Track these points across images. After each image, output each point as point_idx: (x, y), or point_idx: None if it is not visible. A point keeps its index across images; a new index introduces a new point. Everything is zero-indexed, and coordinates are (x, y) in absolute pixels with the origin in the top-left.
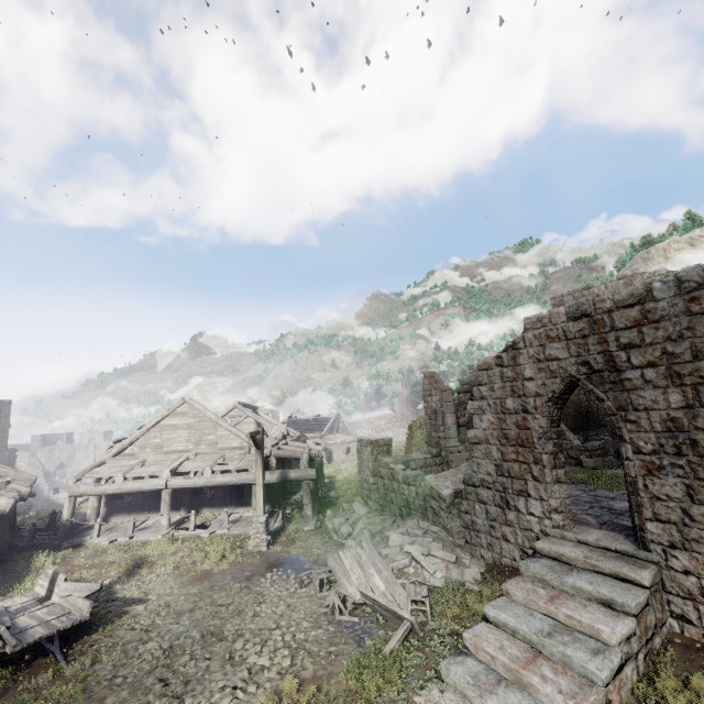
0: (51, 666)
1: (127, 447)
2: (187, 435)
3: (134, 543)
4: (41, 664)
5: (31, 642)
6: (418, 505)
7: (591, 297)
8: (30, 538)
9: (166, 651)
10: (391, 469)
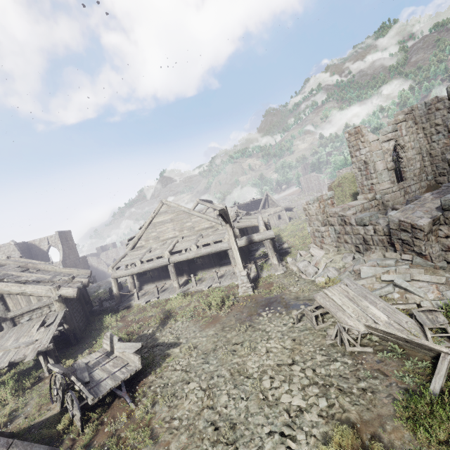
0: (124, 407)
1: (137, 242)
2: (172, 226)
3: (161, 301)
4: (118, 406)
5: (104, 394)
6: (378, 240)
7: None
8: (100, 307)
9: (206, 391)
10: (340, 216)
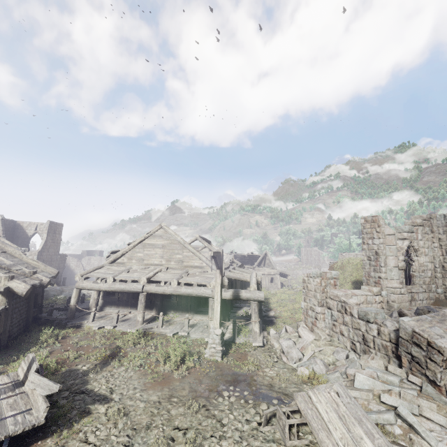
0: None
1: (119, 257)
2: (161, 252)
3: (116, 332)
4: None
5: None
6: (380, 345)
7: None
8: (48, 315)
9: None
10: (342, 302)
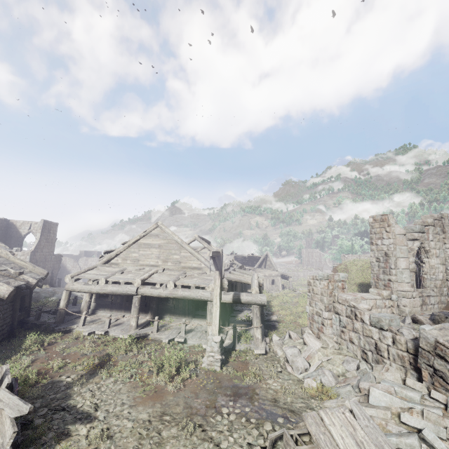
0: None
1: (113, 257)
2: (158, 253)
3: (107, 338)
4: None
5: None
6: (396, 355)
7: None
8: (36, 319)
9: None
10: (351, 306)
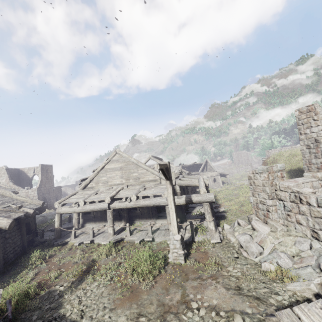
0: None
1: (88, 183)
2: (120, 174)
3: (93, 245)
4: None
5: None
6: None
7: None
8: (40, 238)
9: None
10: (295, 192)
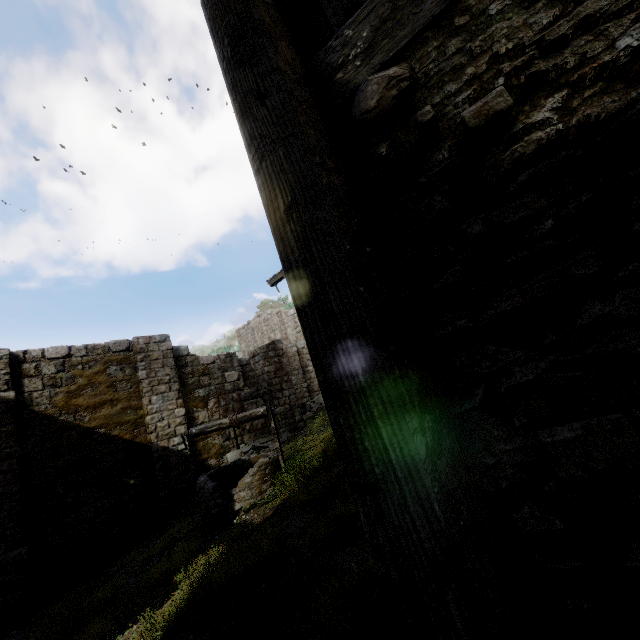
0: None
1: None
2: None
3: None
4: None
5: None
6: None
7: (251, 329)
8: None
9: None
10: None
